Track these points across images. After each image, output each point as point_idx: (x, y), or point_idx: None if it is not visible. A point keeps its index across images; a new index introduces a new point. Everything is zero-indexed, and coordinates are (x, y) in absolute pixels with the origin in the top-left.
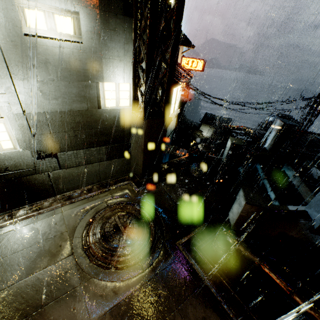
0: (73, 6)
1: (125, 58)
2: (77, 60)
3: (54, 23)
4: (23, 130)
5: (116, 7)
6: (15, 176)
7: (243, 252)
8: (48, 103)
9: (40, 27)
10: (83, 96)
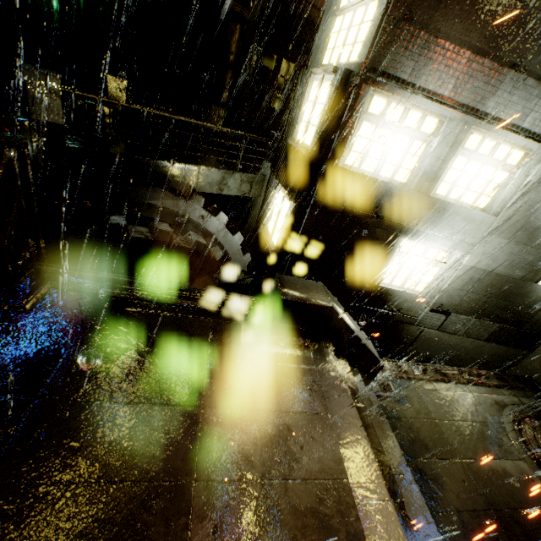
0: None
1: None
2: None
3: None
4: (452, 281)
5: None
6: (397, 319)
7: None
8: (496, 263)
9: None
10: (533, 266)
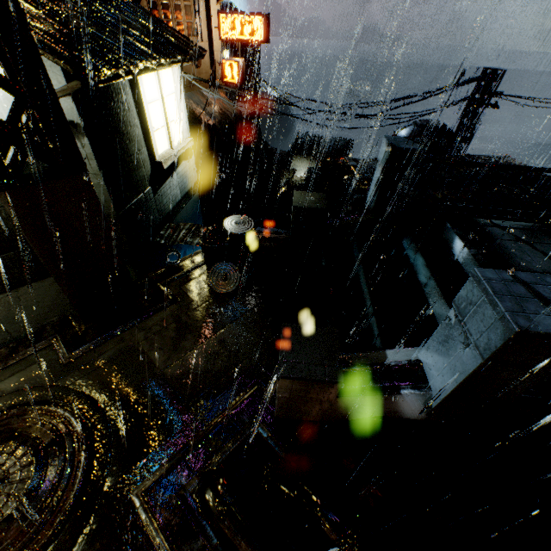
0: None
1: None
2: None
3: None
4: None
5: None
6: None
7: (232, 547)
8: None
9: None
10: None
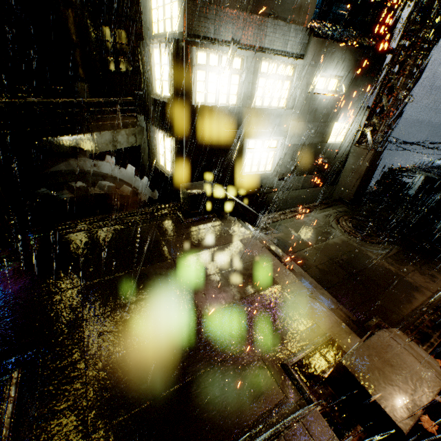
0: (343, 73)
1: (355, 104)
2: (330, 107)
3: (327, 84)
4: (284, 157)
5: (364, 71)
6: (262, 192)
7: None
8: (303, 138)
9: (321, 87)
10: (322, 133)
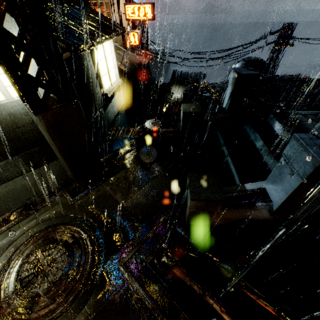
0: None
1: None
2: None
3: None
4: None
5: None
6: None
7: (181, 280)
8: None
9: None
10: None
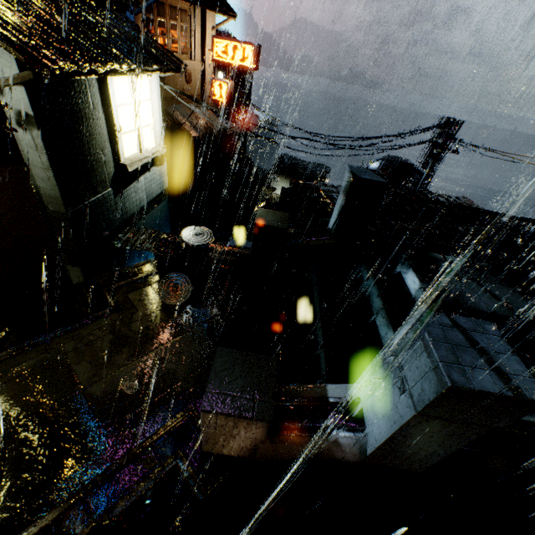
0: None
1: None
2: None
3: None
4: None
5: None
6: None
7: None
8: None
9: None
10: None
